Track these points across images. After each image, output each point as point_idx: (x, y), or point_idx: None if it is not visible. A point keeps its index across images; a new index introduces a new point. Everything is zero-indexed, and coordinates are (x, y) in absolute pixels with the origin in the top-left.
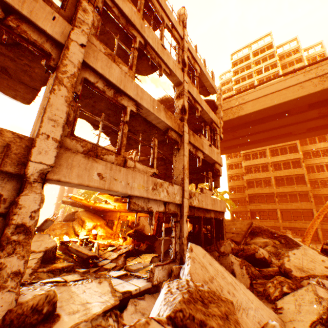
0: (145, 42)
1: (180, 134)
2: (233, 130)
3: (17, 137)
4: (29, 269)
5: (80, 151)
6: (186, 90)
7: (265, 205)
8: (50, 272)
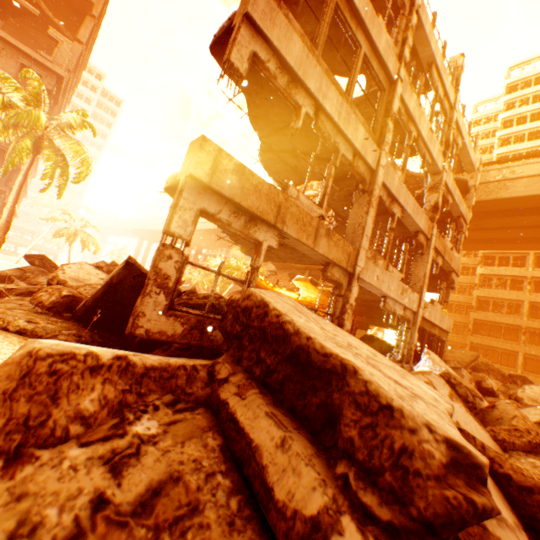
0: (417, 134)
1: (427, 237)
2: (479, 217)
3: (352, 249)
4: None
5: (368, 257)
6: (443, 182)
7: (500, 342)
8: None
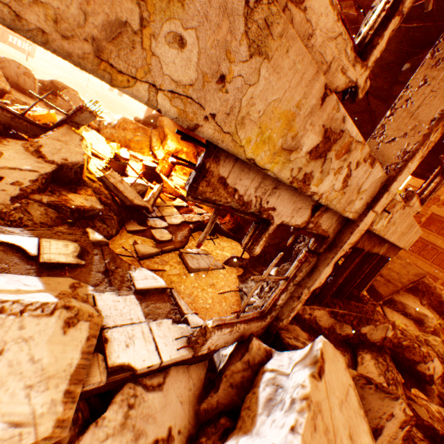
0: None
1: None
2: None
3: None
4: (15, 188)
5: None
6: None
7: None
8: (54, 208)
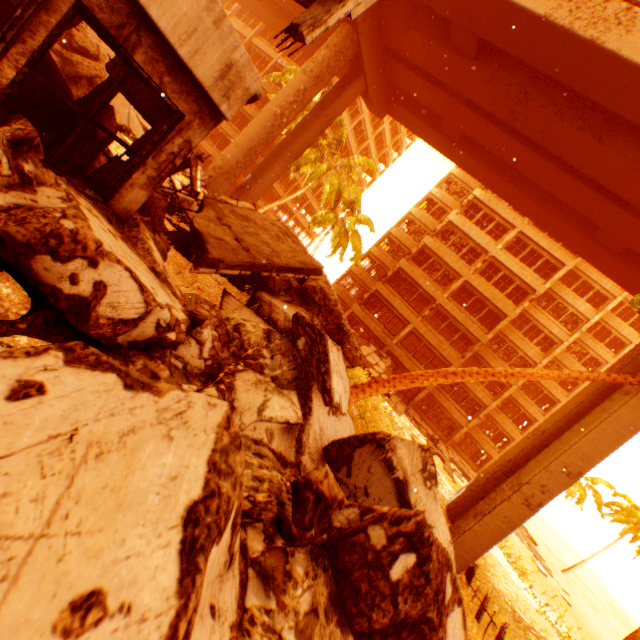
0: None
1: None
2: (529, 94)
3: None
4: None
5: None
6: None
7: (404, 305)
8: None
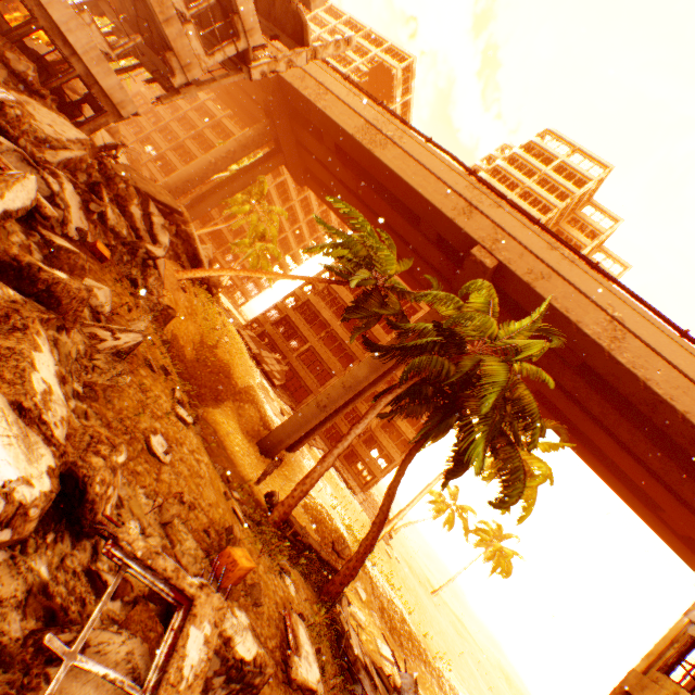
0: None
1: None
2: (362, 178)
3: None
4: None
5: None
6: None
7: (307, 328)
8: None
